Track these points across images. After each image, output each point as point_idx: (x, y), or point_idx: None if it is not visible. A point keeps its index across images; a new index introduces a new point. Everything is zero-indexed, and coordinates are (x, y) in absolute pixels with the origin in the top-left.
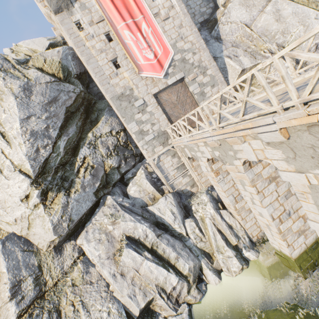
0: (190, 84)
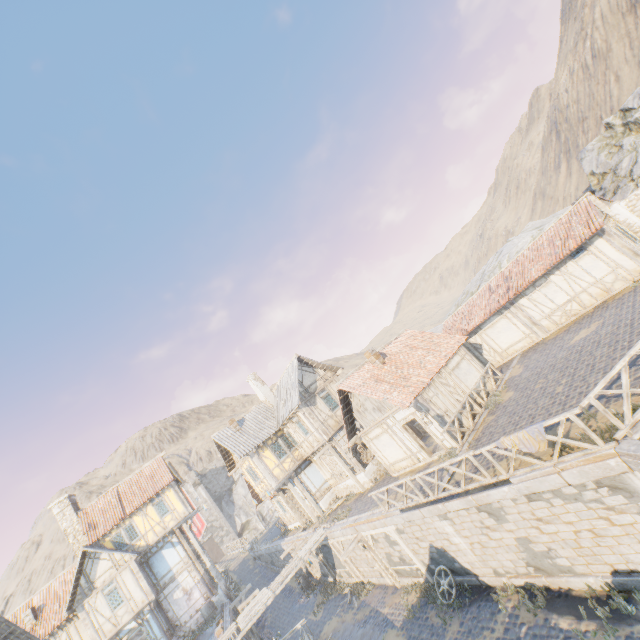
0: (216, 538)
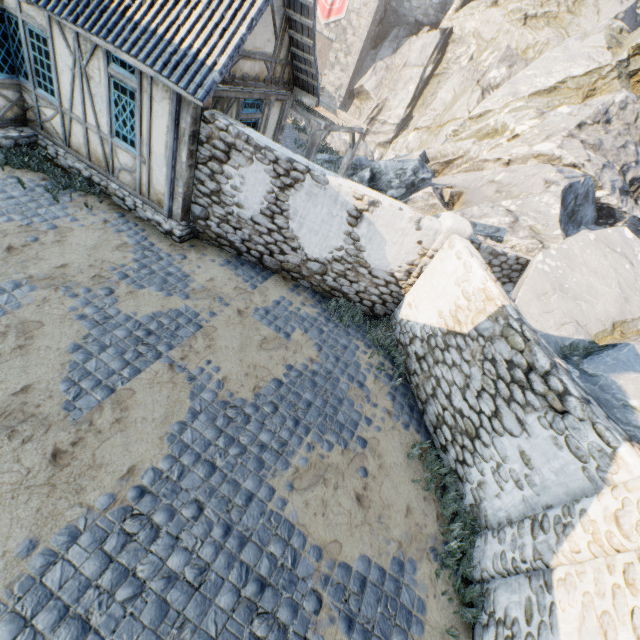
0: (333, 51)
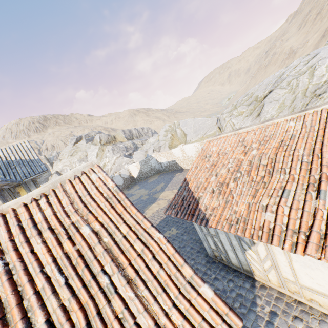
0: None
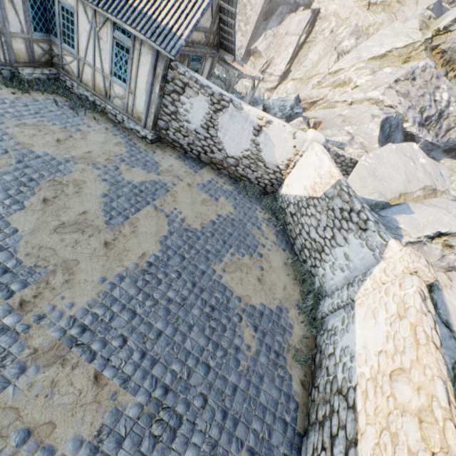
0: (236, 21)
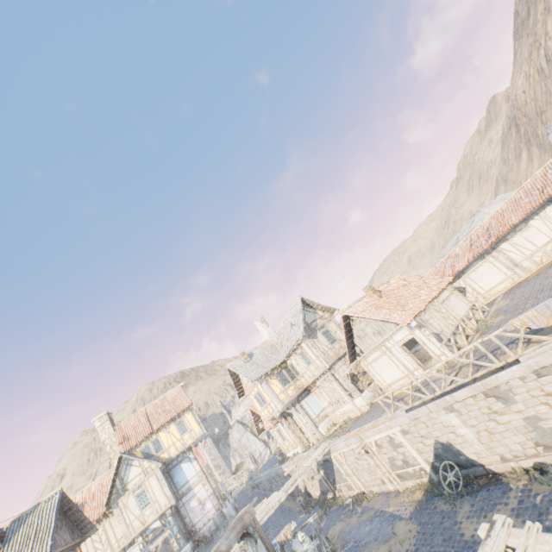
0: (214, 475)
